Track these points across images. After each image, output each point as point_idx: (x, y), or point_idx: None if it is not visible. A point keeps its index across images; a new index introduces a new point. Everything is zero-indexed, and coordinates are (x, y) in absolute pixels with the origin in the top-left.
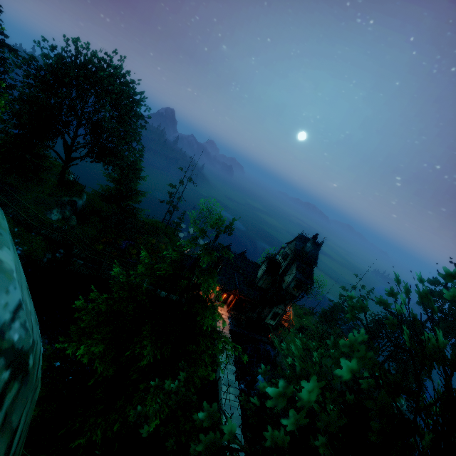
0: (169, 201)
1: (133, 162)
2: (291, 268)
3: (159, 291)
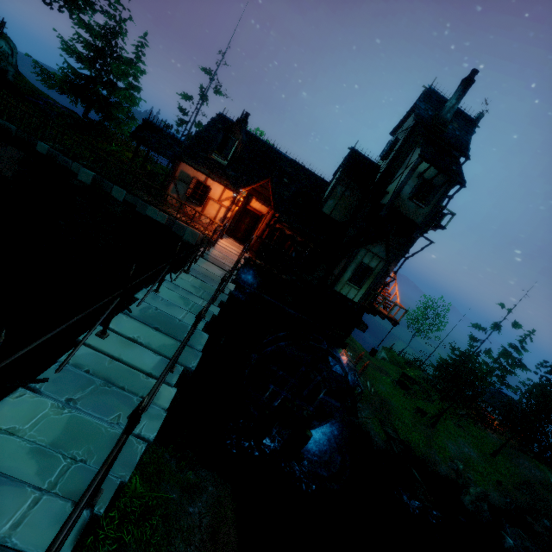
0: (180, 124)
1: (114, 27)
2: (405, 162)
3: (76, 166)
